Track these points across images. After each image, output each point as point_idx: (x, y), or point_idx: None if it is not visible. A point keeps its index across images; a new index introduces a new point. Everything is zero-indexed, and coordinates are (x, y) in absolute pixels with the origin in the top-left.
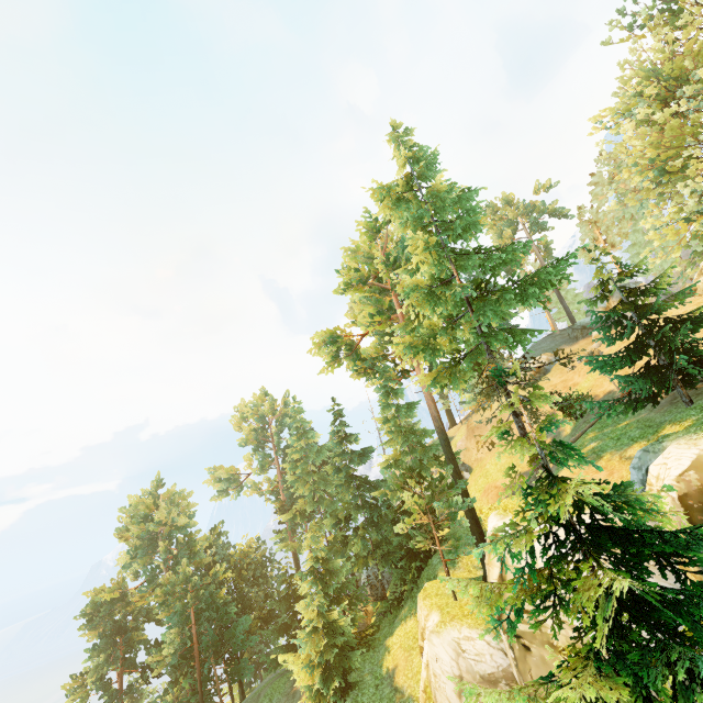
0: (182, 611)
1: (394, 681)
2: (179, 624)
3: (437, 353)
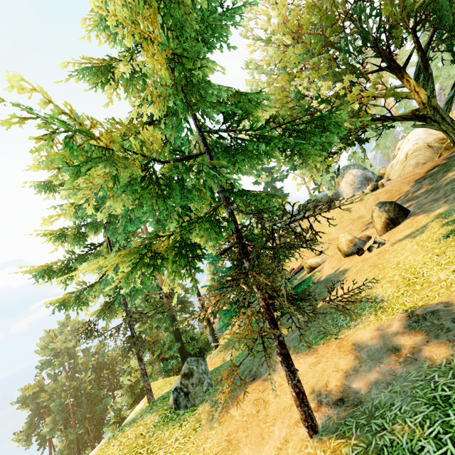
0: (61, 402)
1: None
2: (58, 411)
3: (87, 302)
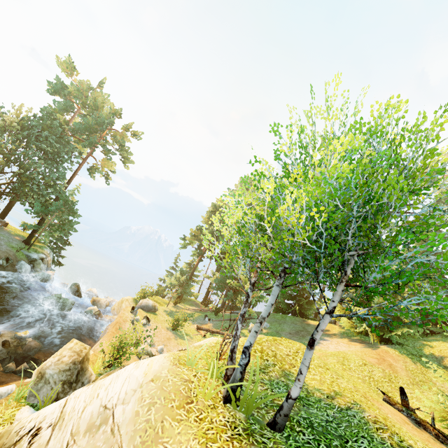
0: None
1: (443, 362)
2: None
3: None
